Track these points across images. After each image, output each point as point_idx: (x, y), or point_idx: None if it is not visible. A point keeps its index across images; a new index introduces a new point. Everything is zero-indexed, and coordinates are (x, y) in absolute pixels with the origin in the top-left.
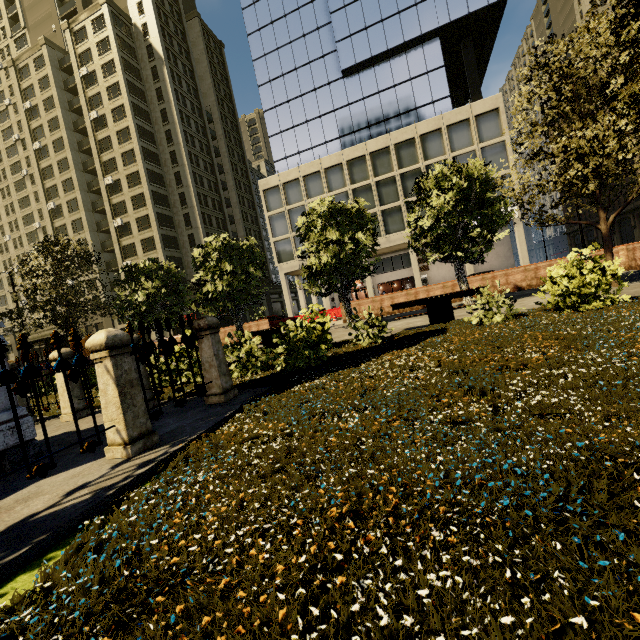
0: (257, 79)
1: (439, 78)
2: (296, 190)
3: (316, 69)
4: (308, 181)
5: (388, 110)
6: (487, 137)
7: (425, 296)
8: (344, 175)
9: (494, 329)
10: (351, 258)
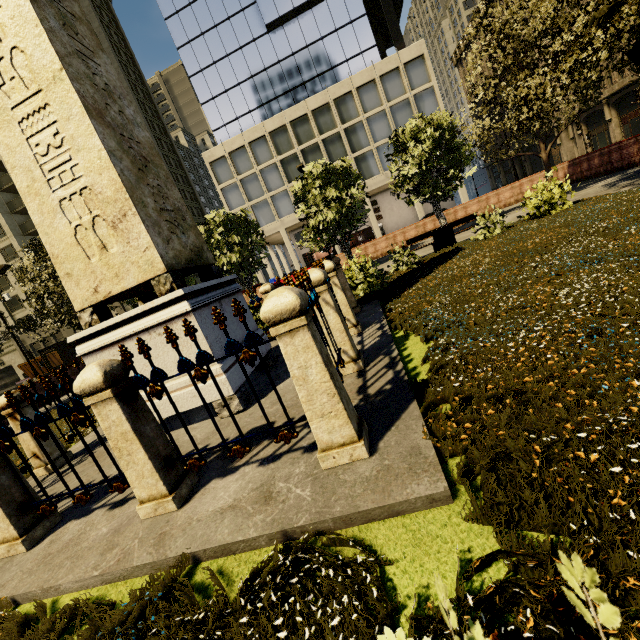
0: (174, 40)
1: (363, 27)
2: (244, 158)
3: (237, 25)
4: (254, 147)
5: (320, 64)
6: (417, 84)
7: (402, 238)
8: (290, 137)
9: (502, 237)
10: (349, 212)
